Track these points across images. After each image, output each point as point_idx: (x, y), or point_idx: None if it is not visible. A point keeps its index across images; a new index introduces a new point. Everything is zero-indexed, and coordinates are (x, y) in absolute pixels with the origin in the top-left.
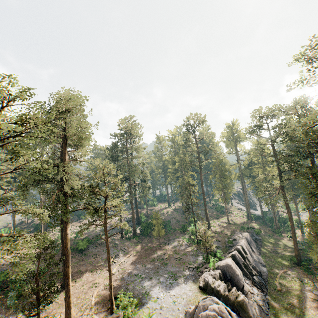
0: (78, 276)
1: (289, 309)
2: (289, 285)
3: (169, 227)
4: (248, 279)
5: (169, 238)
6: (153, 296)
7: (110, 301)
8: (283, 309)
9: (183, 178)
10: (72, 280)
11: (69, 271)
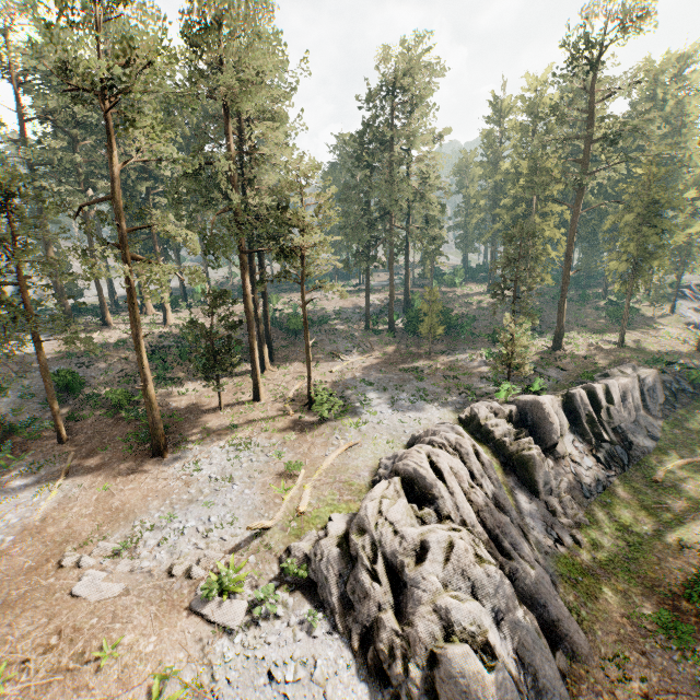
0: (284, 363)
1: (650, 510)
2: (692, 483)
3: (465, 327)
4: (584, 443)
5: (456, 347)
6: (376, 410)
7: (307, 395)
8: (634, 506)
9: (529, 222)
10: (274, 366)
11: (254, 342)
